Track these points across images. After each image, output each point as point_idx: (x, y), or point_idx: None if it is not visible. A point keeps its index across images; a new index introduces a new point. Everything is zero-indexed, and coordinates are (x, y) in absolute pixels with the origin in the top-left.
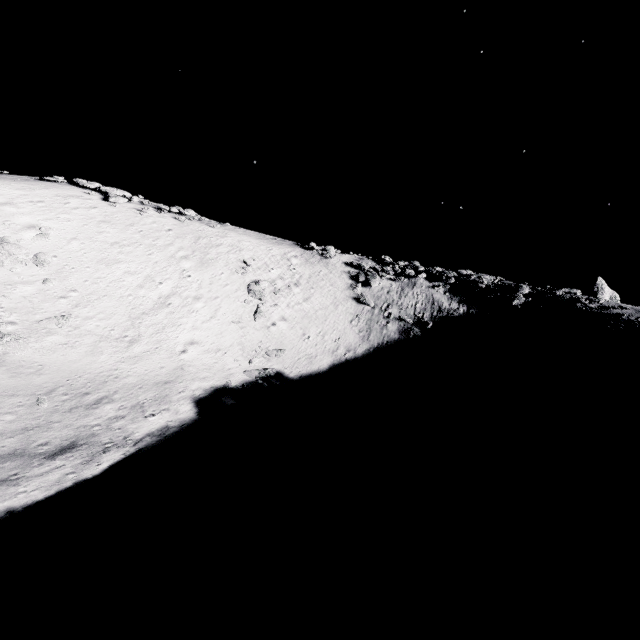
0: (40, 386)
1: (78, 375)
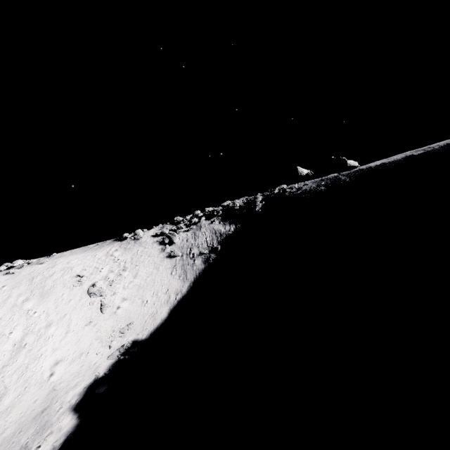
0: None
1: None
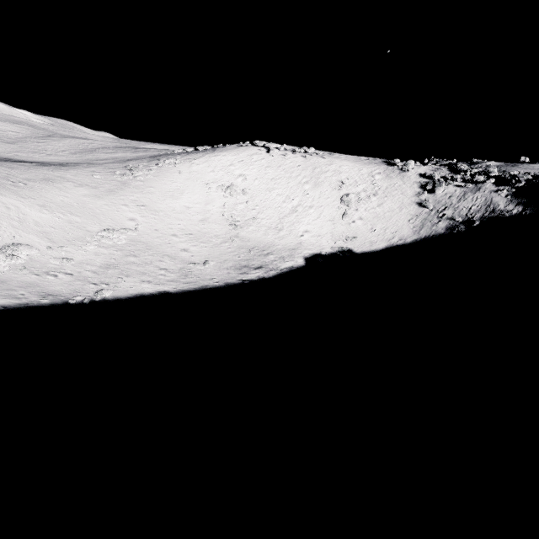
0: (249, 246)
1: (261, 243)
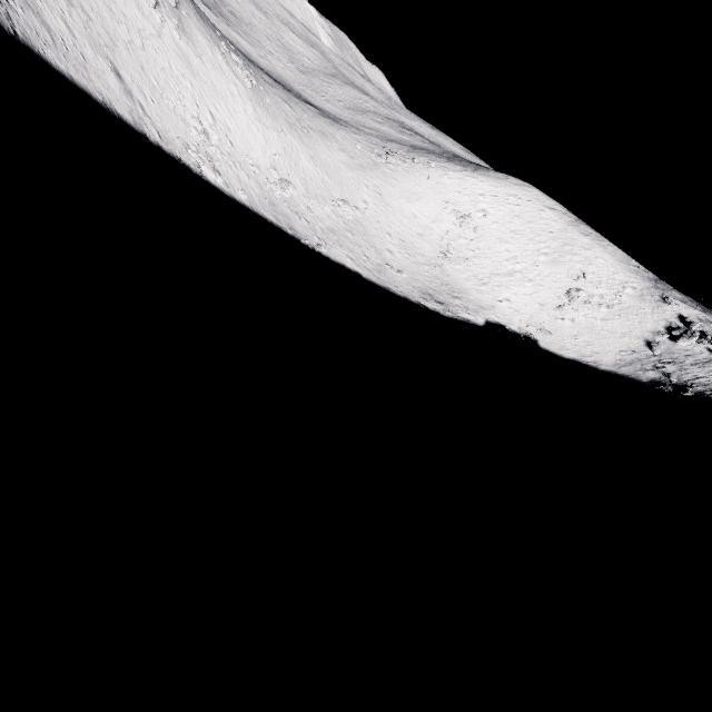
0: (445, 281)
1: (457, 284)
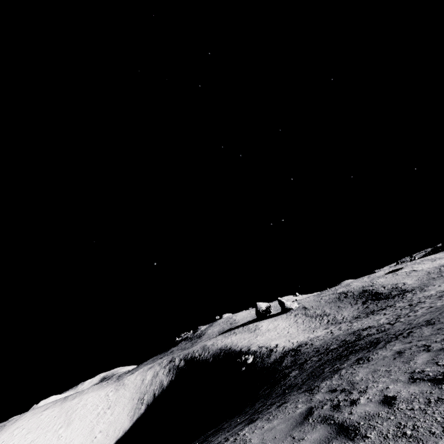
0: None
1: None
